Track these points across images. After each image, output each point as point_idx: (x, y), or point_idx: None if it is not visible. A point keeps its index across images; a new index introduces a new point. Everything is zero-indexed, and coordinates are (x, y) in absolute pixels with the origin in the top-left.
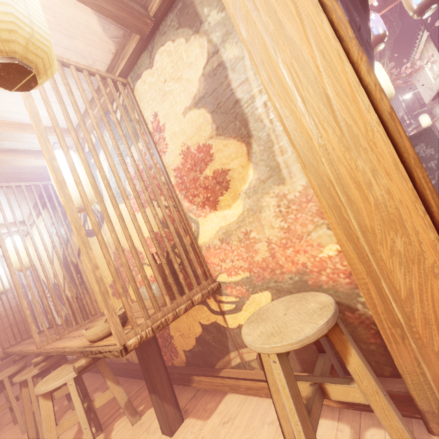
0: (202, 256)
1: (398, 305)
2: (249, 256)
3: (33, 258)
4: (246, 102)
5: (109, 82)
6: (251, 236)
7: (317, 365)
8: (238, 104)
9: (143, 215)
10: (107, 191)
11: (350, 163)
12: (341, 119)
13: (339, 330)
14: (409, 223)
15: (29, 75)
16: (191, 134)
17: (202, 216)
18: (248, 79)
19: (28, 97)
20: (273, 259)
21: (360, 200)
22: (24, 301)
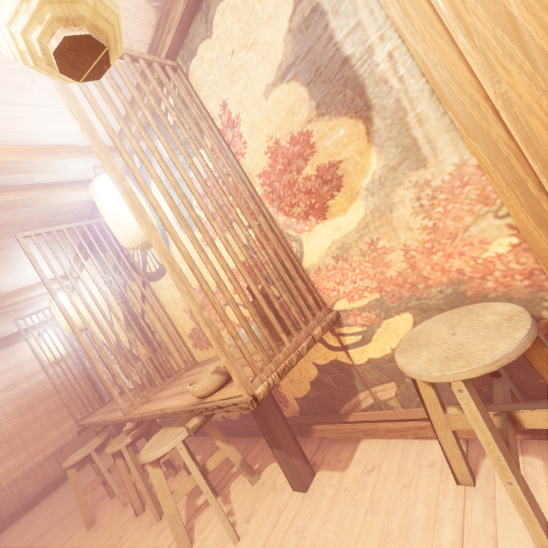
0: (311, 282)
1: None
2: (377, 272)
3: (88, 317)
4: (360, 59)
5: (157, 68)
6: (379, 245)
7: (496, 392)
8: (347, 64)
9: (236, 238)
10: (189, 212)
11: None
12: (533, 47)
13: (540, 343)
14: None
15: (100, 52)
16: (280, 121)
17: (306, 230)
18: (361, 22)
19: (73, 101)
20: (413, 271)
21: None
22: (98, 365)
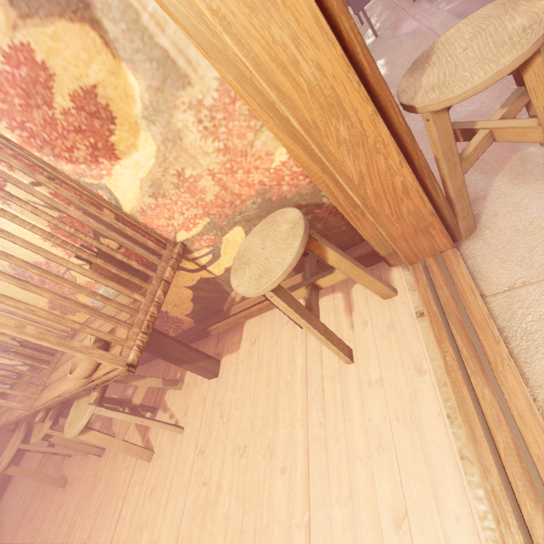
0: (143, 225)
1: (354, 192)
2: (198, 200)
3: None
4: None
5: None
6: (187, 175)
7: (306, 269)
8: None
9: (16, 222)
10: None
11: (264, 34)
12: None
13: (314, 240)
14: (348, 102)
15: None
16: None
17: (105, 175)
18: None
19: None
20: (226, 192)
21: (292, 90)
22: None
